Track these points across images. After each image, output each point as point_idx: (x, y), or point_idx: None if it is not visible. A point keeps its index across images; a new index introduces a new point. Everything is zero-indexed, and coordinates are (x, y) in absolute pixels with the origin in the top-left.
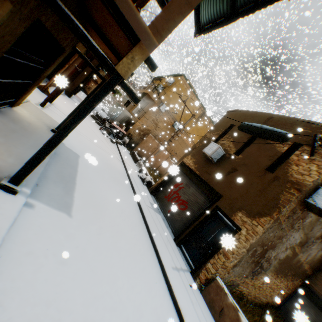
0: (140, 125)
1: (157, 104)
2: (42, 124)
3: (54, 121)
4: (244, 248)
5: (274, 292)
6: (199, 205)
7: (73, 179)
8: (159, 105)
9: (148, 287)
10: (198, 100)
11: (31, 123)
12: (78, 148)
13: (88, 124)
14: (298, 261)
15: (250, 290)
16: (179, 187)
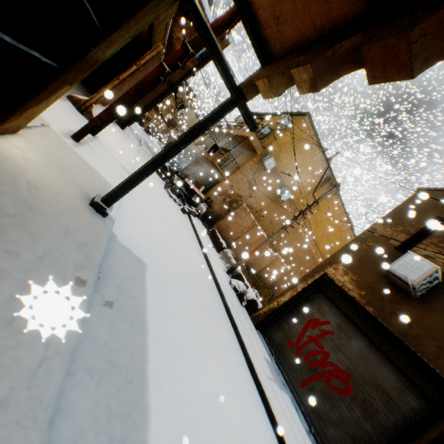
0: (227, 186)
1: (259, 157)
2: (68, 186)
3: (97, 177)
4: None
5: None
6: (387, 395)
7: (140, 381)
8: (263, 159)
9: None
10: (323, 158)
11: (39, 187)
12: (140, 242)
13: (149, 177)
14: None
15: None
16: (321, 330)
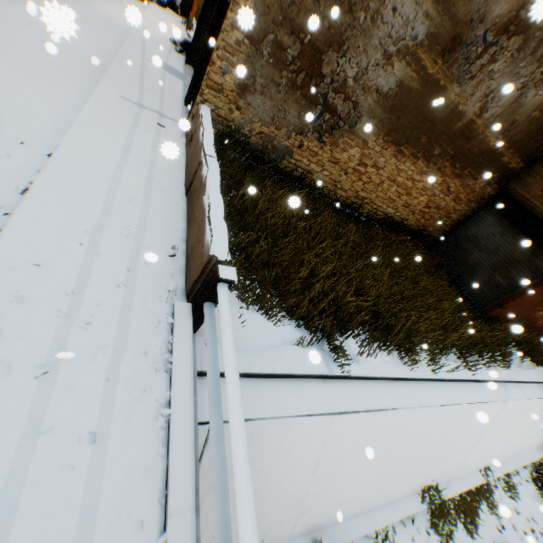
0: None
1: None
2: None
3: None
4: (236, 30)
5: (415, 199)
6: None
7: None
8: None
9: (23, 78)
10: None
11: None
12: None
13: None
14: (455, 114)
15: (336, 176)
16: None
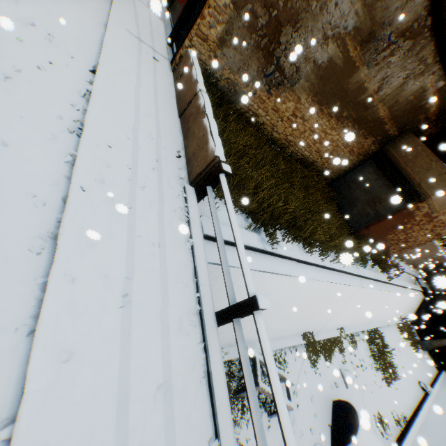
0: None
1: None
2: None
3: None
4: None
5: (325, 147)
6: None
7: None
8: None
9: (57, 1)
10: None
11: None
12: None
13: None
14: (361, 89)
15: (275, 121)
16: None
